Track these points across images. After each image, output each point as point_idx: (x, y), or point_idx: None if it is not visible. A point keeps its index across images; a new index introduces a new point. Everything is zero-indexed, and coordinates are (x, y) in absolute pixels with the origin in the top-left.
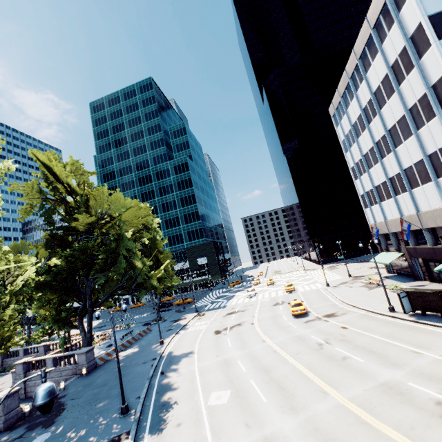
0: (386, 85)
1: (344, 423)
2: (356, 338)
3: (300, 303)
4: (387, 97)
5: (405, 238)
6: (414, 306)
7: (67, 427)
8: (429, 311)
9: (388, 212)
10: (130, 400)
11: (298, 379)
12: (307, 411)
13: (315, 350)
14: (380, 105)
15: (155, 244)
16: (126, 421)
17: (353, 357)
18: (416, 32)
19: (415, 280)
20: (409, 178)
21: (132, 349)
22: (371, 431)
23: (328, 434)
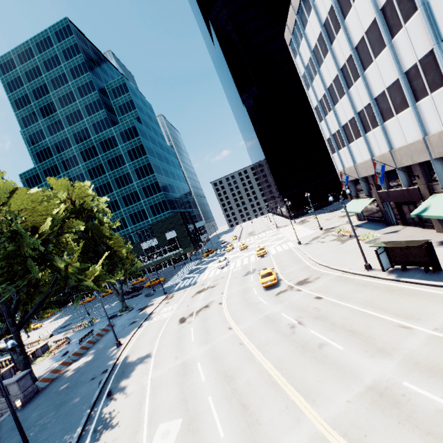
0: None
1: None
2: (333, 313)
3: (269, 272)
4: None
5: (379, 182)
6: (392, 261)
7: None
8: (410, 265)
9: (357, 154)
10: None
11: (266, 389)
12: None
13: (286, 336)
14: (344, 12)
15: (99, 229)
16: None
17: (331, 343)
18: None
19: (387, 226)
20: (381, 108)
21: (86, 357)
22: None
23: None
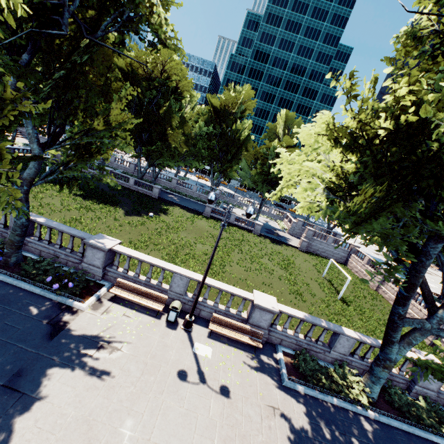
0: None
1: None
2: None
3: None
4: None
5: None
6: None
7: None
8: None
9: None
10: None
11: None
12: None
13: None
14: None
15: None
16: None
17: None
18: None
19: None
20: None
21: None
22: None
23: None
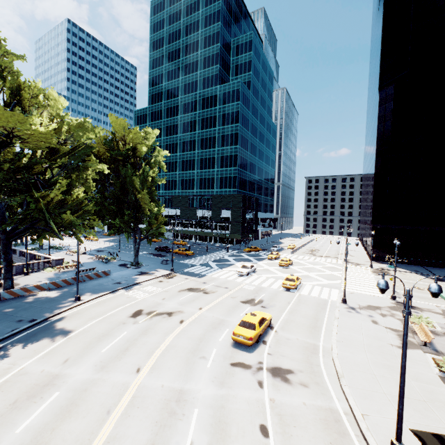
0: None
1: None
2: None
3: (253, 324)
4: None
5: None
6: None
7: None
8: None
9: None
10: None
11: None
12: None
13: None
14: None
15: (133, 179)
16: None
17: None
18: None
19: None
20: None
21: (56, 292)
22: None
23: None
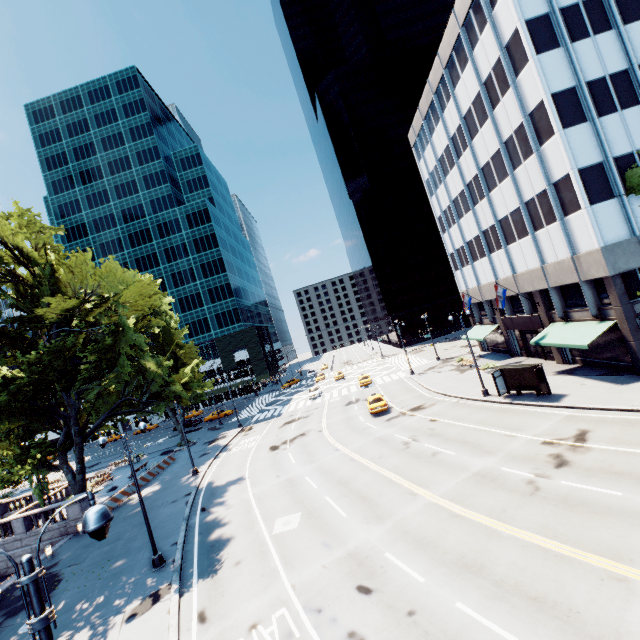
0: (478, 108)
1: (436, 520)
2: (447, 430)
3: (379, 398)
4: (480, 124)
5: (500, 306)
6: (509, 387)
7: (72, 600)
8: (525, 390)
9: (482, 275)
10: (163, 550)
11: (383, 485)
12: (395, 517)
13: (400, 450)
14: (472, 134)
15: (171, 335)
16: (163, 574)
17: (444, 451)
18: (512, 41)
19: (511, 357)
20: (505, 231)
21: (151, 487)
22: (464, 522)
23: (419, 535)
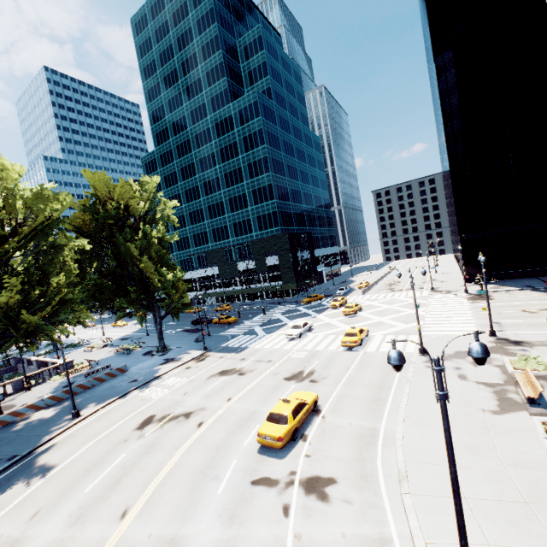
0: None
1: None
2: None
3: (284, 416)
4: None
5: None
6: None
7: None
8: None
9: None
10: None
11: None
12: None
13: None
14: None
15: (129, 247)
16: None
17: None
18: None
19: None
20: None
21: (55, 409)
22: None
23: None
